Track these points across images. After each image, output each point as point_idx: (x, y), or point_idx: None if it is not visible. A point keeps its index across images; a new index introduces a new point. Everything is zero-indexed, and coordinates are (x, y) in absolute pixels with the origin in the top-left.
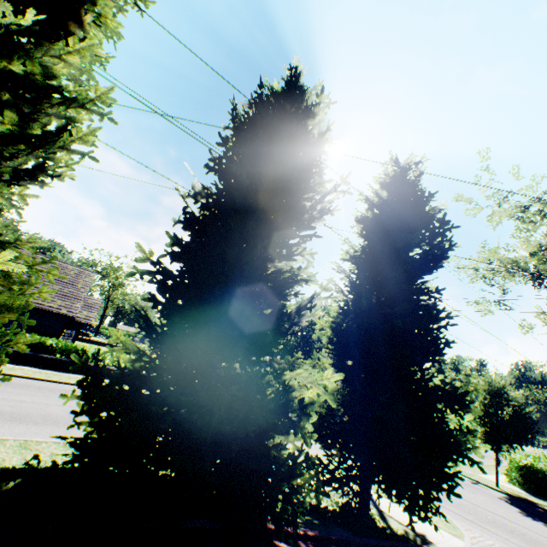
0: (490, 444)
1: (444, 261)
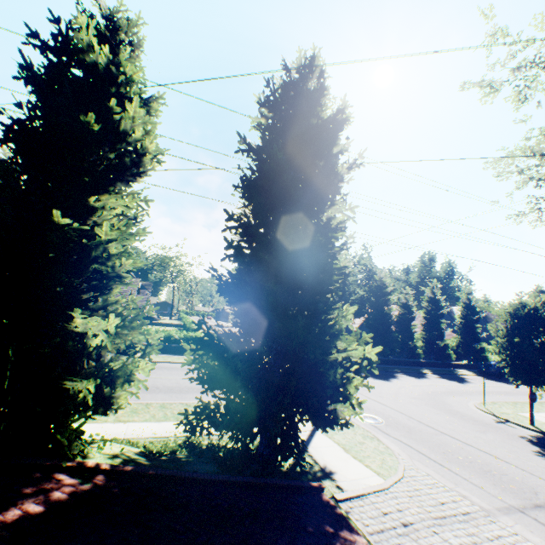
0: (520, 379)
1: (340, 172)
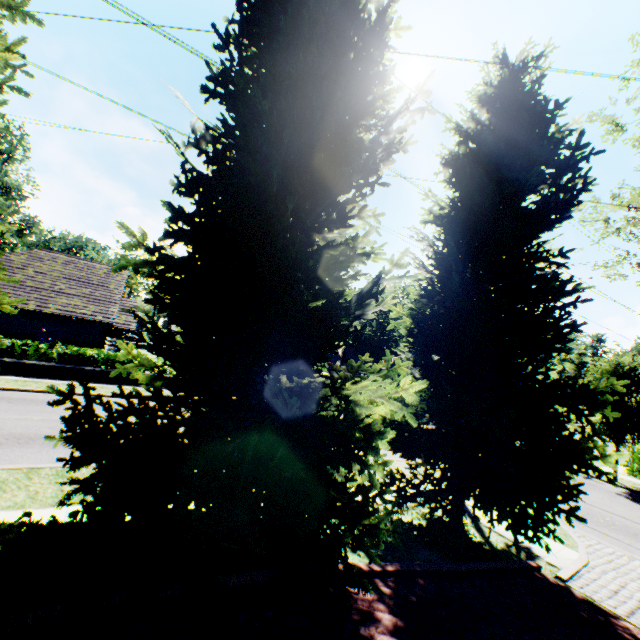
0: (610, 436)
1: (574, 210)
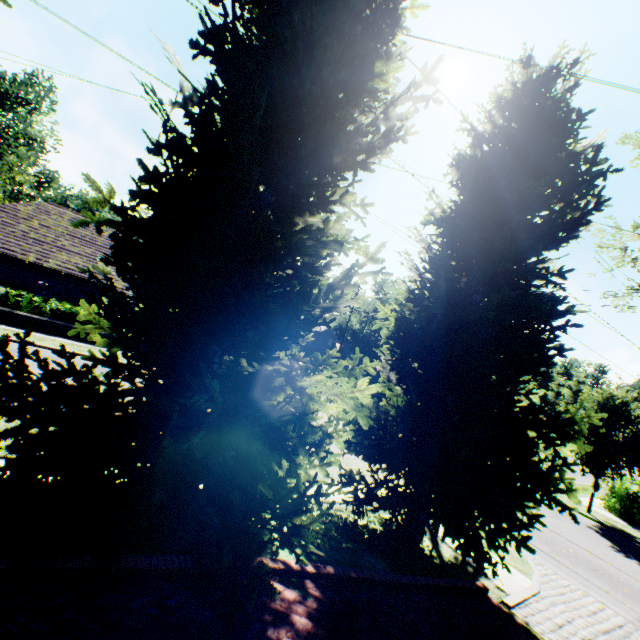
0: (590, 468)
1: (581, 230)
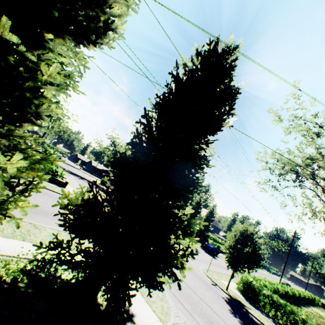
0: (231, 265)
1: (224, 126)
